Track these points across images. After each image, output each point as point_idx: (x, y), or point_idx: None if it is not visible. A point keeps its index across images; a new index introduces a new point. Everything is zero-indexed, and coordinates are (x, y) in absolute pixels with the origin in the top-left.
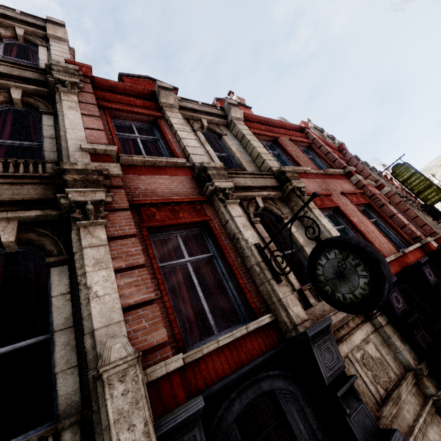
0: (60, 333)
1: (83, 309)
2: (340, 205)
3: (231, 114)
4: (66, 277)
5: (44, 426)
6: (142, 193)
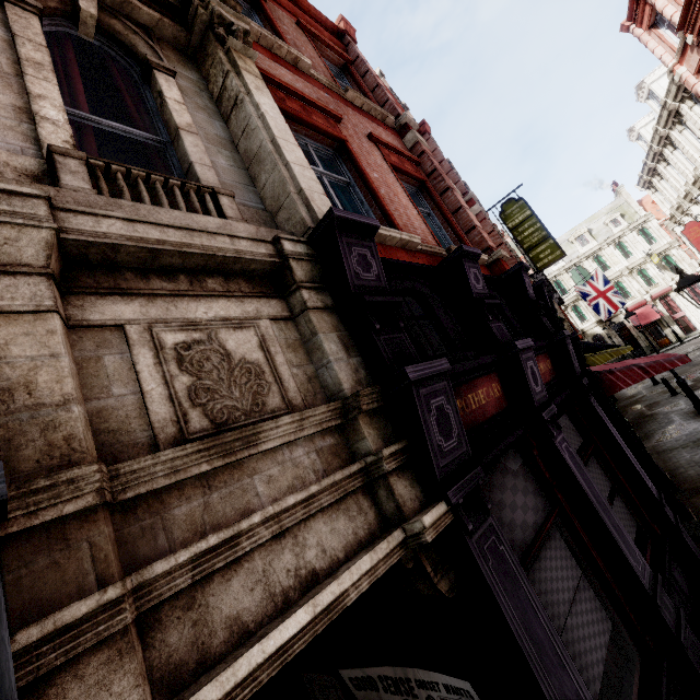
0: None
1: None
2: (351, 143)
3: None
4: None
5: None
6: None
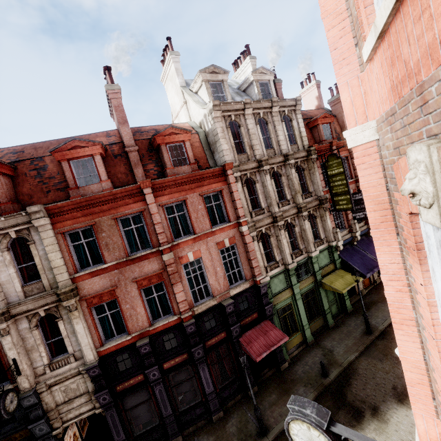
0: None
1: None
2: (120, 296)
3: (34, 224)
4: None
5: None
6: None
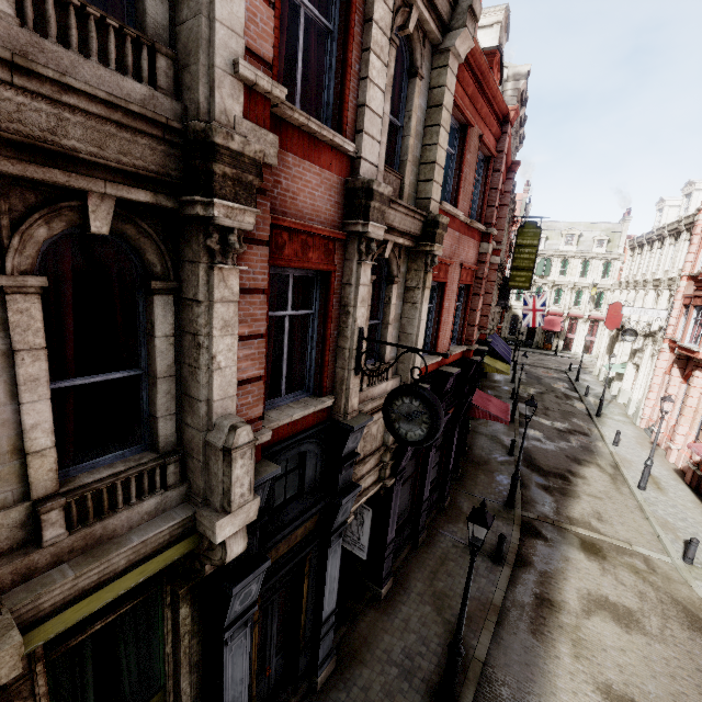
0: (163, 381)
1: (203, 376)
2: (448, 281)
3: (457, 40)
4: (171, 313)
5: (137, 450)
6: (280, 197)
